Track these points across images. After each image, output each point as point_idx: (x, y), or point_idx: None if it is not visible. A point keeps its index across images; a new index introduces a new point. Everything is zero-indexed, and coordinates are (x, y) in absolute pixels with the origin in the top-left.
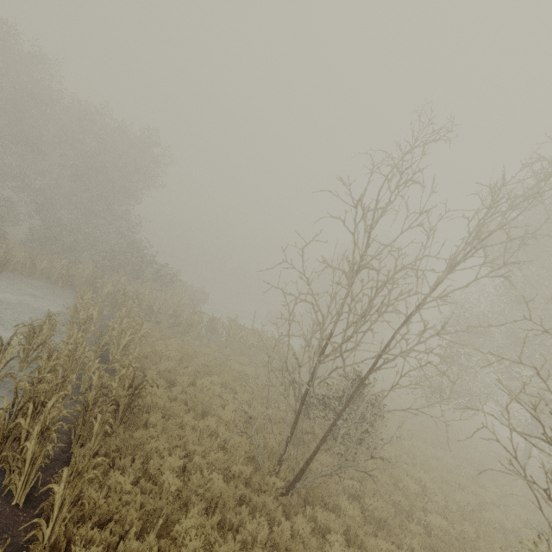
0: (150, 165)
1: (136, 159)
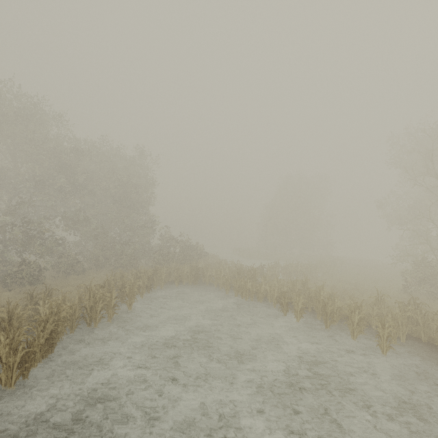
0: (148, 174)
1: (140, 173)
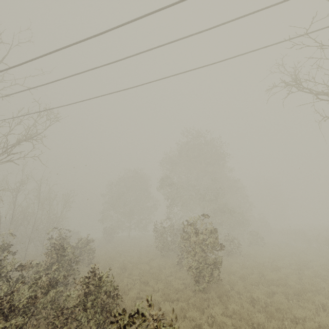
0: None
1: None
